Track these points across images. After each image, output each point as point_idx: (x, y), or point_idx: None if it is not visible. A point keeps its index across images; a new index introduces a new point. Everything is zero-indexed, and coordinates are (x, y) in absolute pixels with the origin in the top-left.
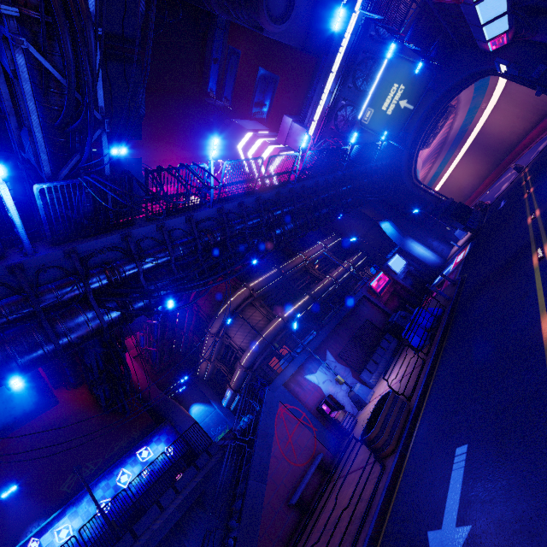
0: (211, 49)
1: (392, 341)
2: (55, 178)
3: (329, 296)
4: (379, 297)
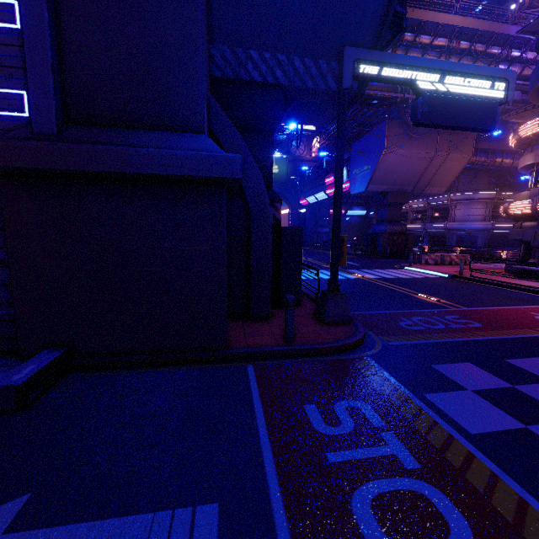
0: None
1: None
2: None
3: None
4: None
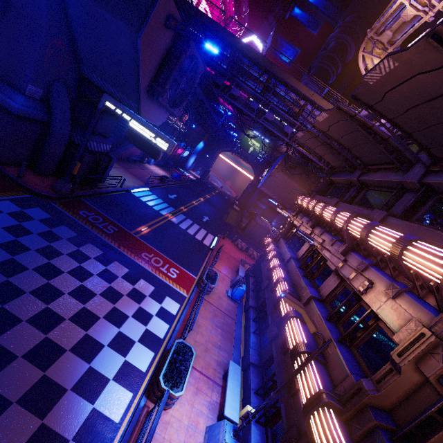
0: (330, 0)
1: (162, 163)
2: (226, 100)
3: (166, 122)
4: (174, 152)
